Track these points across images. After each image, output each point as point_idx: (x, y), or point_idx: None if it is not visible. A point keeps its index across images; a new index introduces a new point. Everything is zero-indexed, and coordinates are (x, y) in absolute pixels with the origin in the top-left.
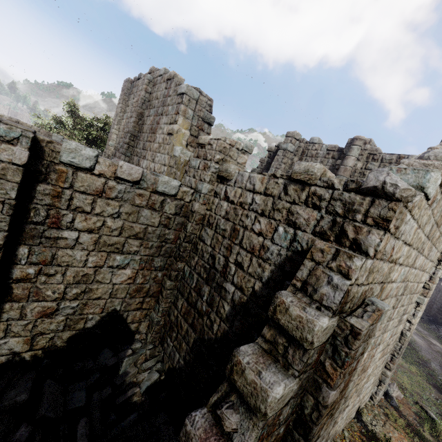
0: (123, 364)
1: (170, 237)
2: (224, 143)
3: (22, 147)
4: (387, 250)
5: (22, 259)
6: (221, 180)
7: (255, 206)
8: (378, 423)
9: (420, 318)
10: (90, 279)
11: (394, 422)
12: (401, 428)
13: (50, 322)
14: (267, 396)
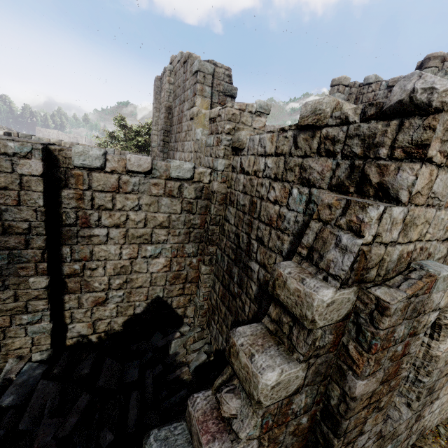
0: (172, 345)
1: (196, 223)
2: (231, 109)
3: (36, 159)
4: (439, 191)
5: (67, 257)
6: (236, 152)
7: (268, 171)
8: None
9: None
10: (128, 270)
11: None
12: None
13: (104, 310)
14: (258, 382)
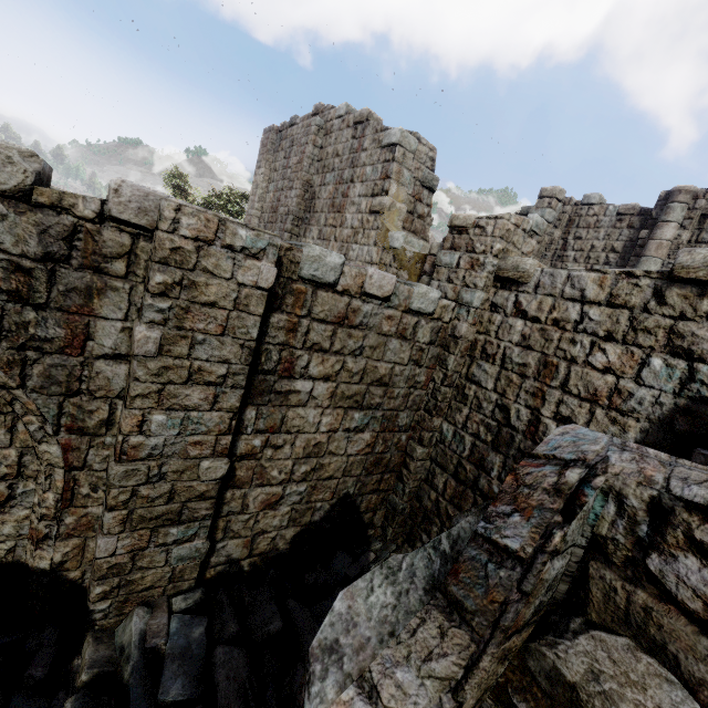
0: None
1: (420, 380)
2: (507, 223)
3: (268, 262)
4: None
5: (248, 426)
6: (503, 284)
7: (591, 324)
8: None
9: None
10: (322, 450)
11: None
12: None
13: (273, 516)
14: None
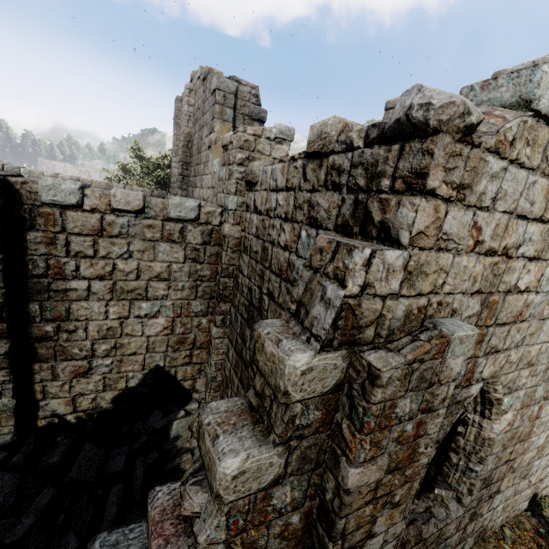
0: (174, 427)
1: (205, 274)
2: (243, 135)
3: None
4: (454, 231)
5: (36, 316)
6: (250, 187)
7: (279, 209)
8: None
9: None
10: (118, 332)
11: None
12: None
13: (86, 382)
14: (216, 470)
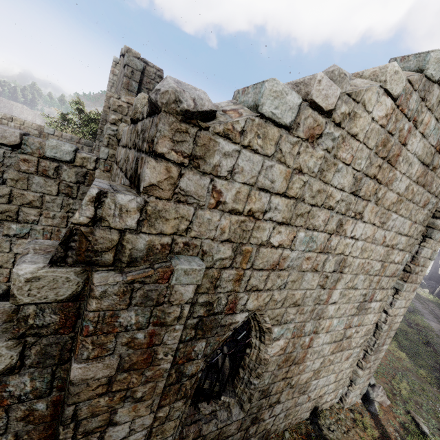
0: None
1: (76, 208)
2: (118, 101)
3: None
4: (192, 190)
5: None
6: (118, 143)
7: (121, 161)
8: (340, 428)
9: (406, 309)
10: None
11: (363, 430)
12: (371, 439)
13: None
14: None
